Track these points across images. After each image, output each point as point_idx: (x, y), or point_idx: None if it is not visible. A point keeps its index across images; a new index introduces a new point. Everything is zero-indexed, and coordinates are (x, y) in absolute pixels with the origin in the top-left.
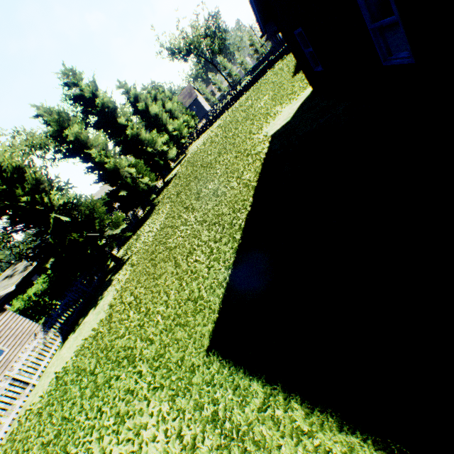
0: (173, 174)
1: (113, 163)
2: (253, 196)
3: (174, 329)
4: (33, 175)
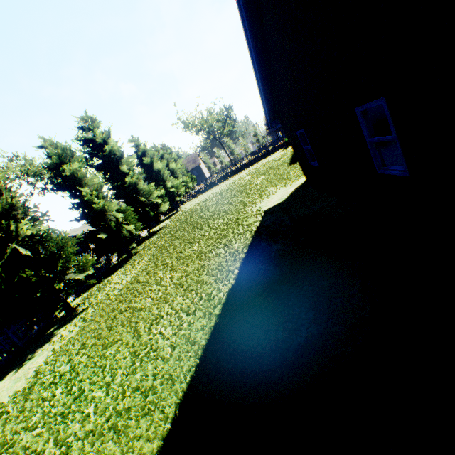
0: (160, 227)
1: (102, 204)
2: (239, 268)
3: (106, 435)
4: (9, 199)
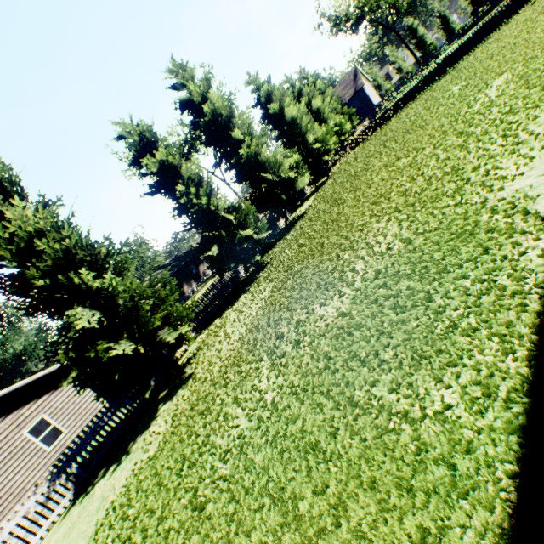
0: (302, 211)
1: (204, 206)
2: None
3: None
4: (56, 245)
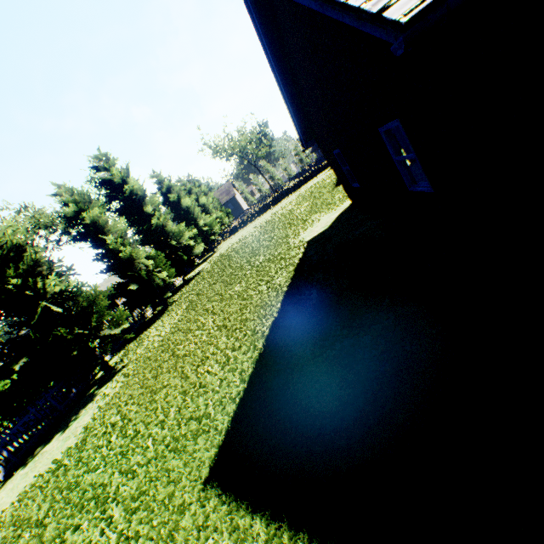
0: (196, 272)
1: (129, 252)
2: (282, 301)
3: (167, 456)
4: (34, 255)
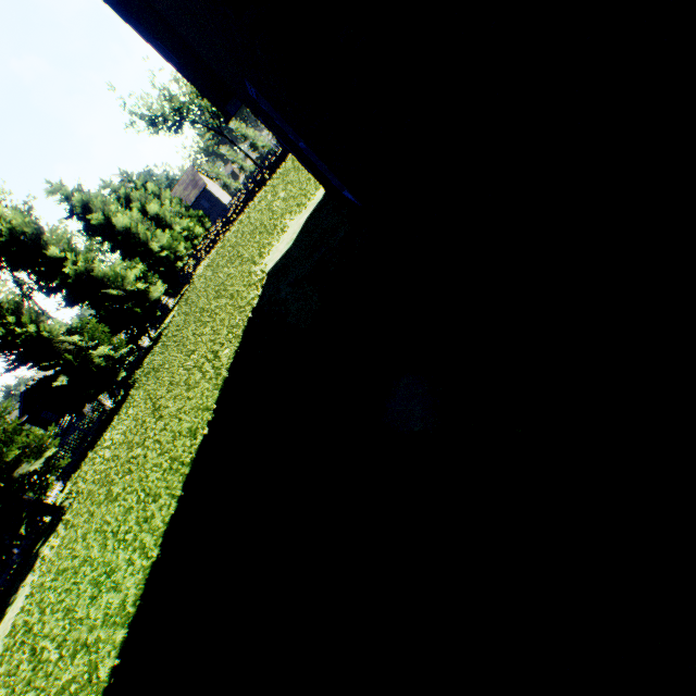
0: (167, 323)
1: (34, 333)
2: (217, 401)
3: None
4: None
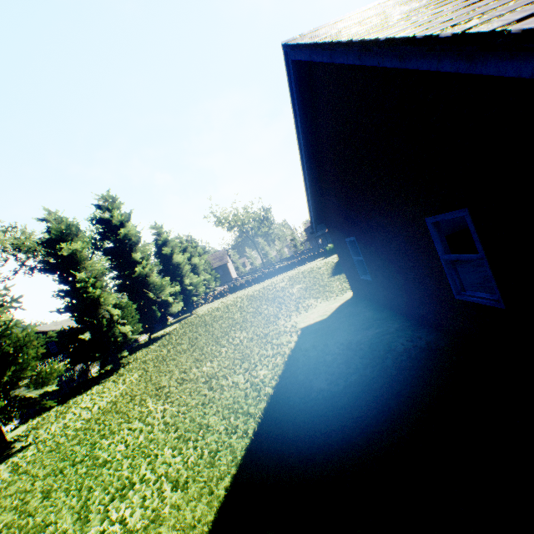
0: (166, 331)
1: (97, 295)
2: (264, 411)
3: None
4: None
